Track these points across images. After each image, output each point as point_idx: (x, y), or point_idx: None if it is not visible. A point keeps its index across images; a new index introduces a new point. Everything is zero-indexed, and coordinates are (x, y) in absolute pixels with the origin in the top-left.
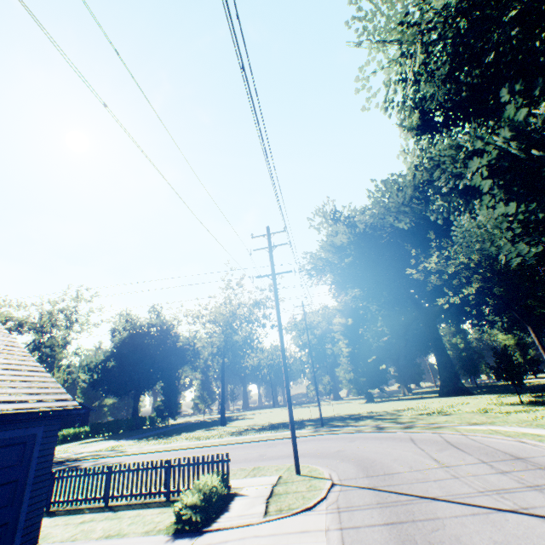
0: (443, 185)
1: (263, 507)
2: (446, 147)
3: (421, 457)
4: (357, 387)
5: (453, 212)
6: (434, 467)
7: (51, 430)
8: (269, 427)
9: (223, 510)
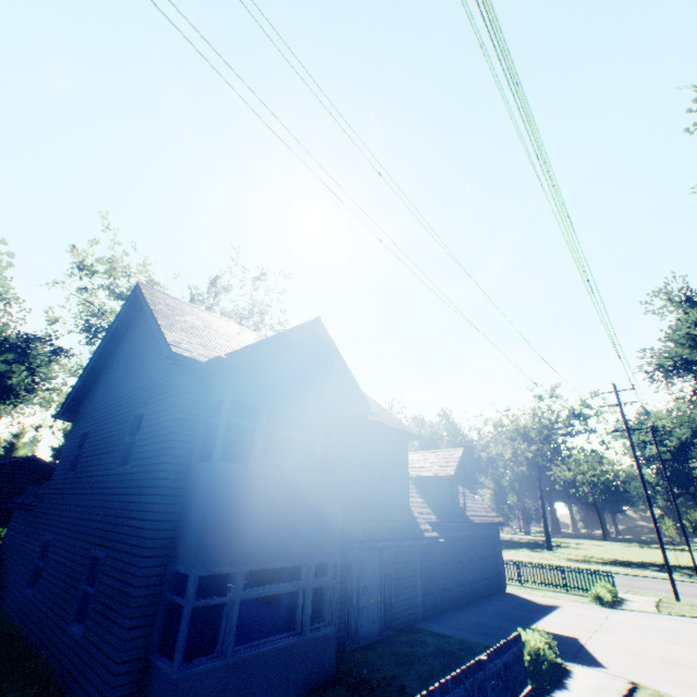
0: None
1: (653, 608)
2: None
3: None
4: None
5: None
6: None
7: (497, 533)
8: (616, 562)
9: (621, 603)
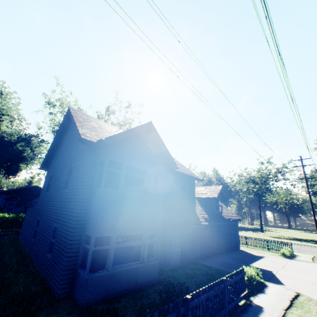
0: None
1: (311, 260)
2: None
3: None
4: None
5: None
6: None
7: (237, 224)
8: (294, 239)
9: (295, 257)
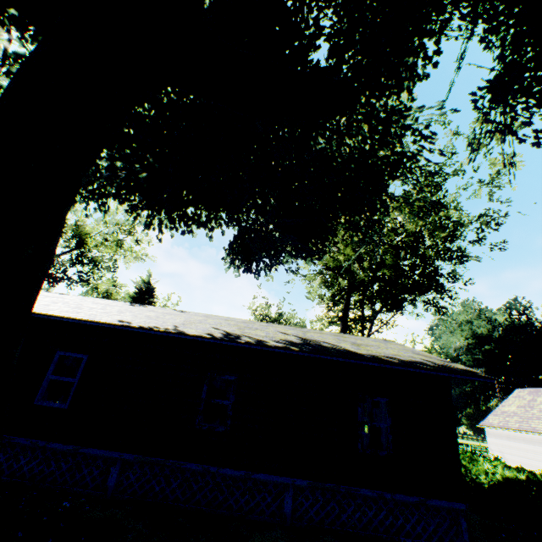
0: None
1: None
2: None
3: None
4: None
5: None
6: None
7: None
8: None
9: None
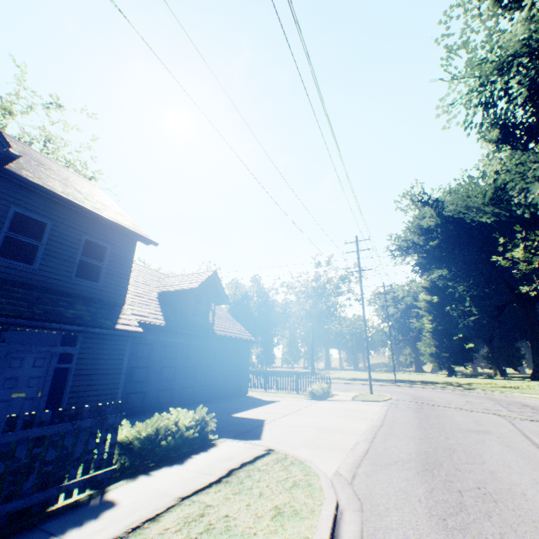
0: (514, 196)
1: (351, 398)
2: (521, 162)
3: (458, 399)
4: (438, 362)
5: (536, 210)
6: (462, 402)
7: (247, 349)
8: (351, 379)
9: (330, 396)
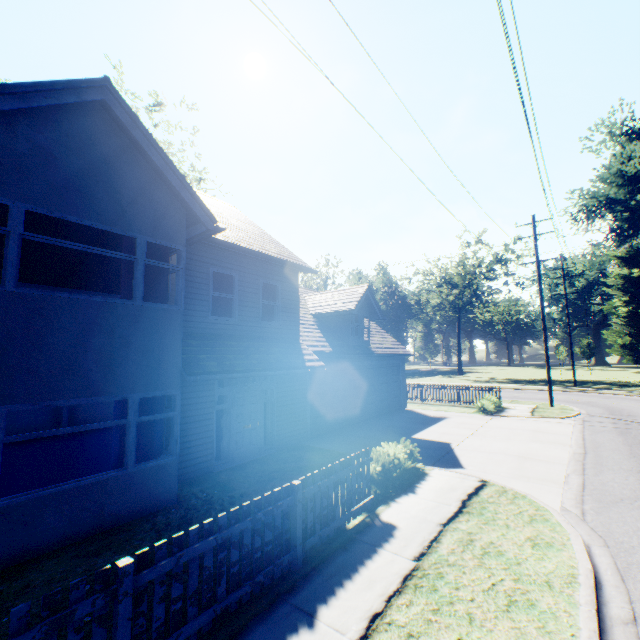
0: None
1: (529, 413)
2: None
3: None
4: (633, 355)
5: None
6: None
7: (402, 362)
8: (511, 381)
9: (502, 411)
